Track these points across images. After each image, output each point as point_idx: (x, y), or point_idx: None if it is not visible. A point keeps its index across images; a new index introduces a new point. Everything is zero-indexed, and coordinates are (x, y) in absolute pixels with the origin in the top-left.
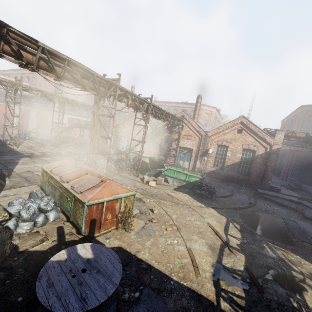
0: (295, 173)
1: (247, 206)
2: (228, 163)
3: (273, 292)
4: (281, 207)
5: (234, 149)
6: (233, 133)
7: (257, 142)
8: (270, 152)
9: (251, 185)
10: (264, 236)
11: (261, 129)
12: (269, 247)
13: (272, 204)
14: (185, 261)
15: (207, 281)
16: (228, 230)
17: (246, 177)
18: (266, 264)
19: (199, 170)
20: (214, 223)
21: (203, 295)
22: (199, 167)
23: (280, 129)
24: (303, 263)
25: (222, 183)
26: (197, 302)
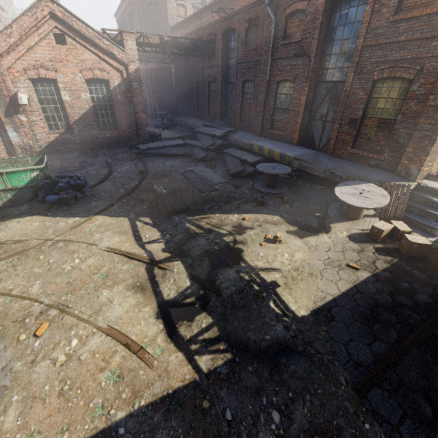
0: (162, 104)
1: (141, 180)
2: (75, 116)
3: (228, 283)
4: (172, 159)
5: (72, 85)
6: (50, 46)
7: (103, 62)
8: (129, 79)
9: (127, 142)
10: (180, 212)
11: (98, 32)
12: (192, 224)
13: (162, 159)
14: (116, 361)
15: (167, 354)
16: (141, 236)
17: (116, 132)
18: (203, 250)
19: (27, 149)
20: (116, 241)
21: (177, 388)
22: (21, 143)
23: (127, 31)
24: (224, 219)
25: (85, 157)
26: (178, 409)
